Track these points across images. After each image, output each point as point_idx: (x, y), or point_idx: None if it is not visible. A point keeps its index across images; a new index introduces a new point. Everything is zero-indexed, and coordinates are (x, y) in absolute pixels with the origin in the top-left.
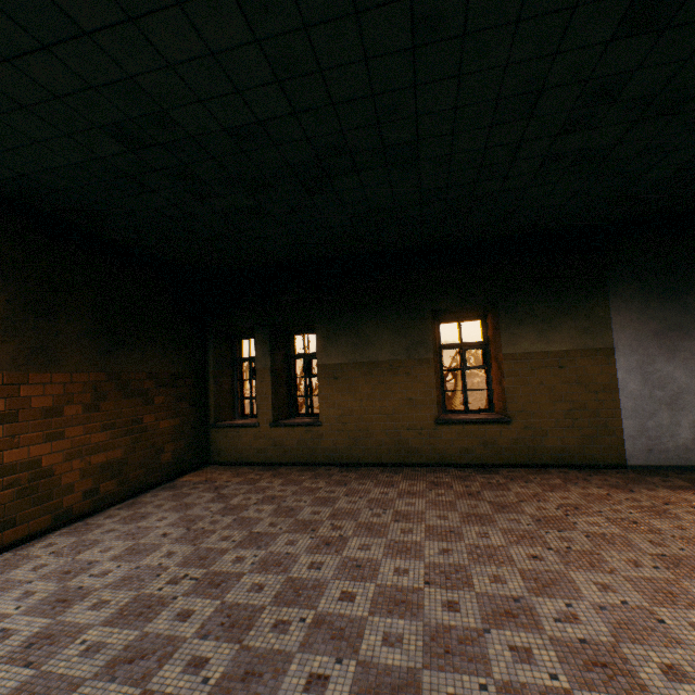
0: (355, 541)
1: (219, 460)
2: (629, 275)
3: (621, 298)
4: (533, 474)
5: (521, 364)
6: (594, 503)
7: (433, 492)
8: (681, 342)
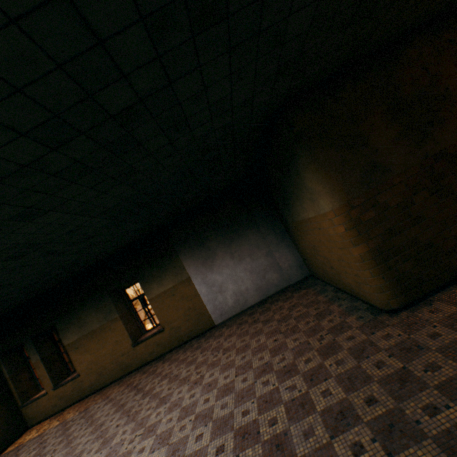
0: (55, 456)
1: (34, 423)
2: (182, 243)
3: (184, 254)
4: (177, 351)
5: (157, 301)
6: (177, 366)
7: (122, 393)
8: (213, 263)
